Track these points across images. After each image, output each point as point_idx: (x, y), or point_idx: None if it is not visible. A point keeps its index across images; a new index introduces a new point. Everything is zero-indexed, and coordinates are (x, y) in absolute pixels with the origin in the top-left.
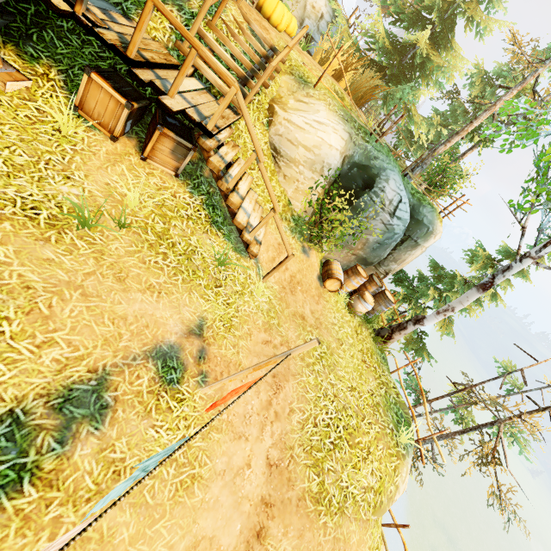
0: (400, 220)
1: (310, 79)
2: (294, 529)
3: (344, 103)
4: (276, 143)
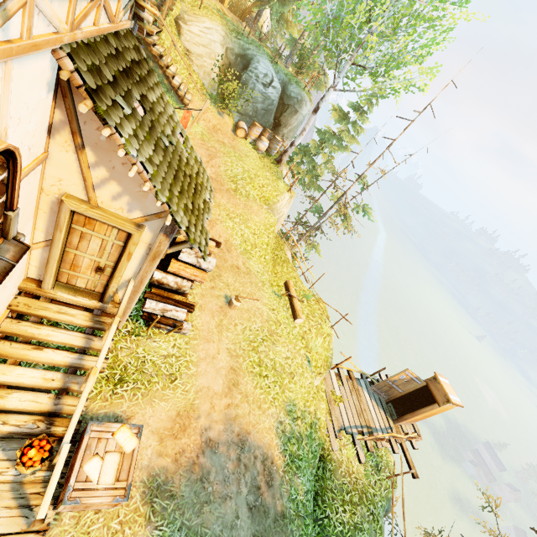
0: (274, 89)
1: (197, 3)
2: (226, 197)
3: (226, 18)
4: (186, 46)
